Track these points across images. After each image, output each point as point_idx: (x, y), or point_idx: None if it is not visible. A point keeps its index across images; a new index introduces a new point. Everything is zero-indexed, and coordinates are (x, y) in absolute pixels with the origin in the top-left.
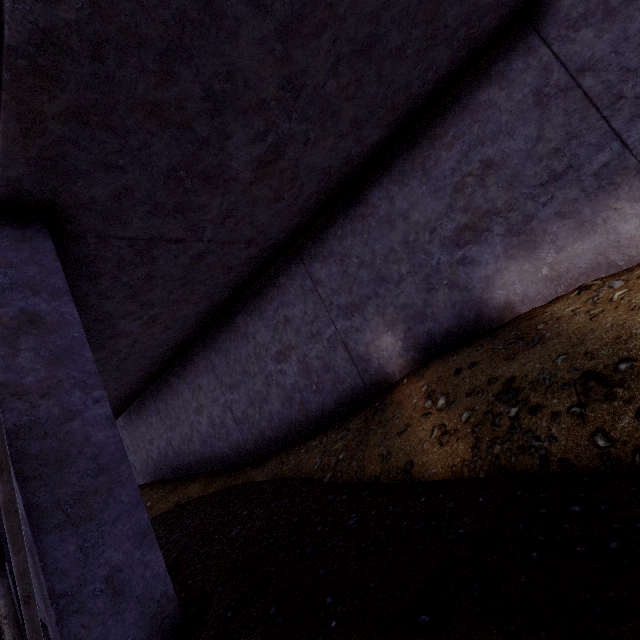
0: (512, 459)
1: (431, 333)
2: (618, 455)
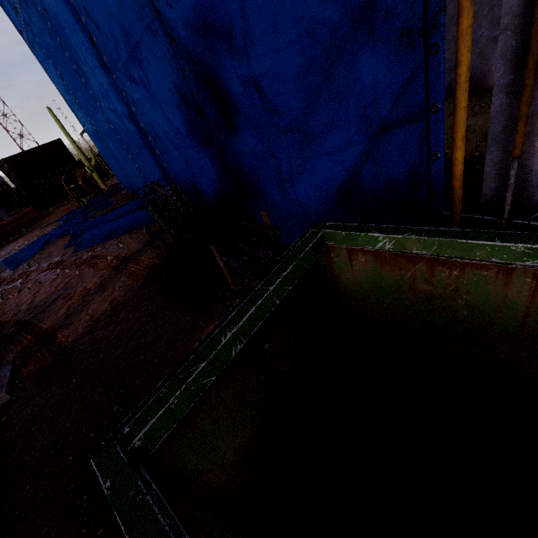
0: (449, 155)
1: (451, 83)
2: (477, 158)
